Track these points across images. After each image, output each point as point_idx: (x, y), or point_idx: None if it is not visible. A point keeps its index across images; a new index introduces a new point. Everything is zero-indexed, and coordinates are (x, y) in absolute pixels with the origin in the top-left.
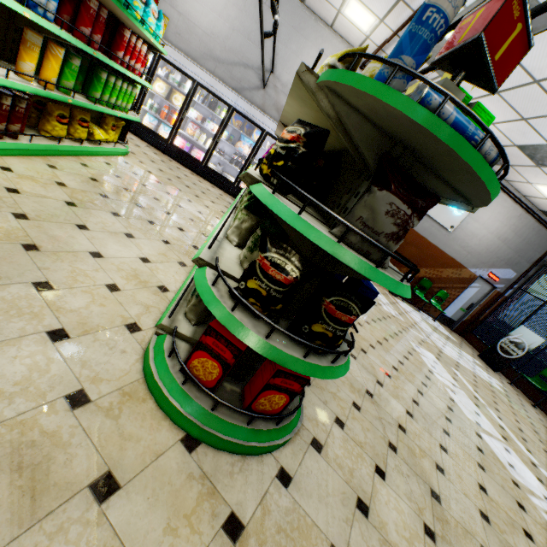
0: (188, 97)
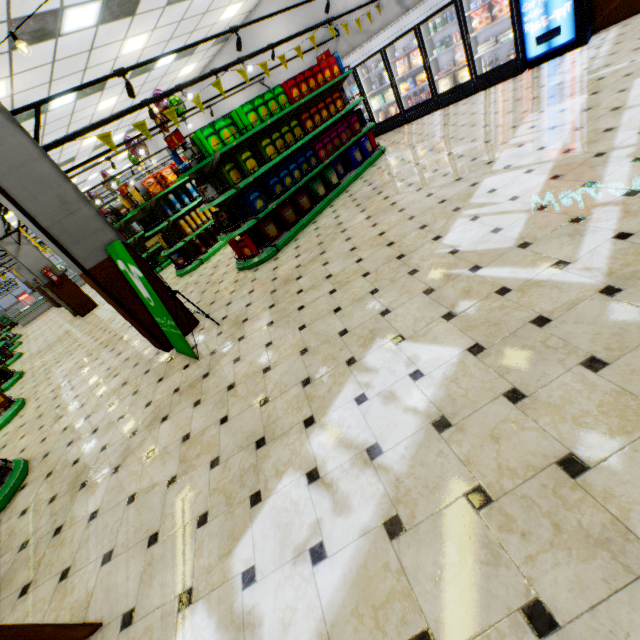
0: None
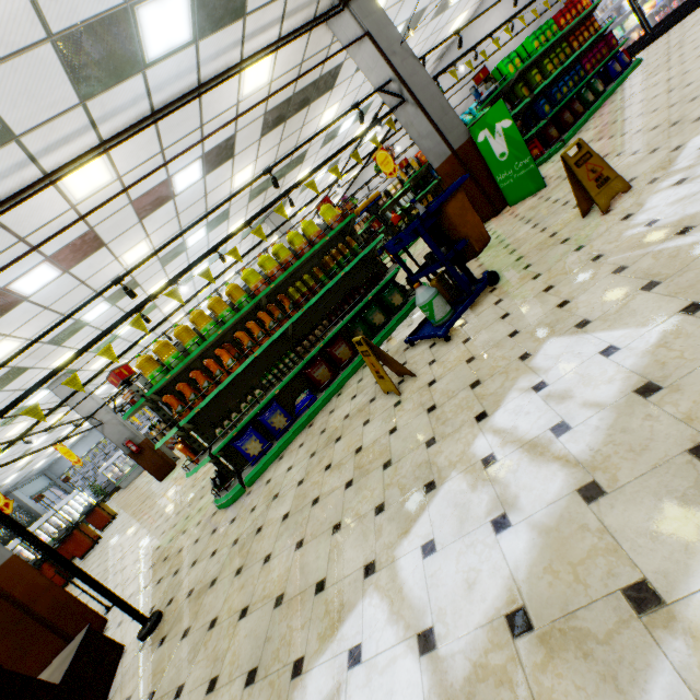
0: None
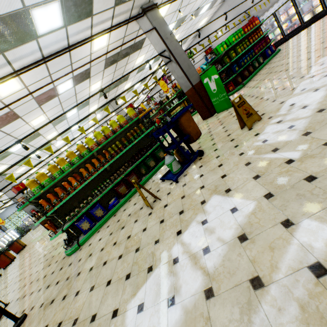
0: None
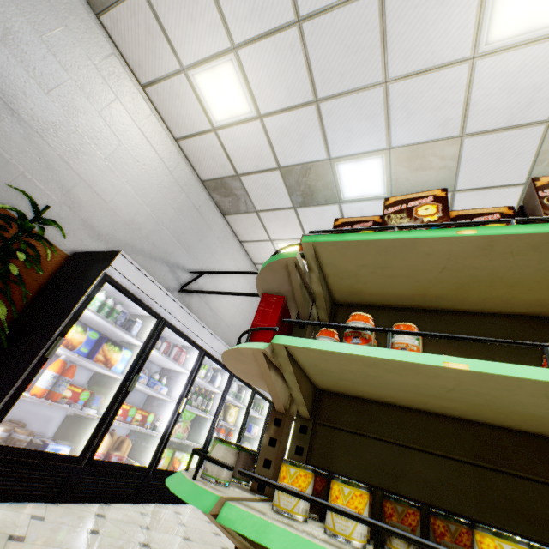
0: (248, 409)
